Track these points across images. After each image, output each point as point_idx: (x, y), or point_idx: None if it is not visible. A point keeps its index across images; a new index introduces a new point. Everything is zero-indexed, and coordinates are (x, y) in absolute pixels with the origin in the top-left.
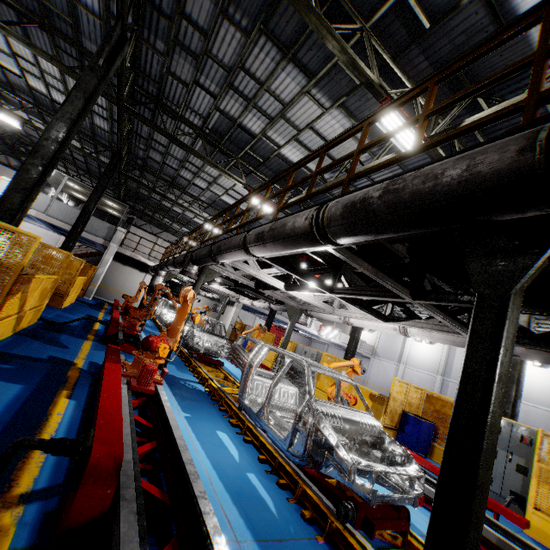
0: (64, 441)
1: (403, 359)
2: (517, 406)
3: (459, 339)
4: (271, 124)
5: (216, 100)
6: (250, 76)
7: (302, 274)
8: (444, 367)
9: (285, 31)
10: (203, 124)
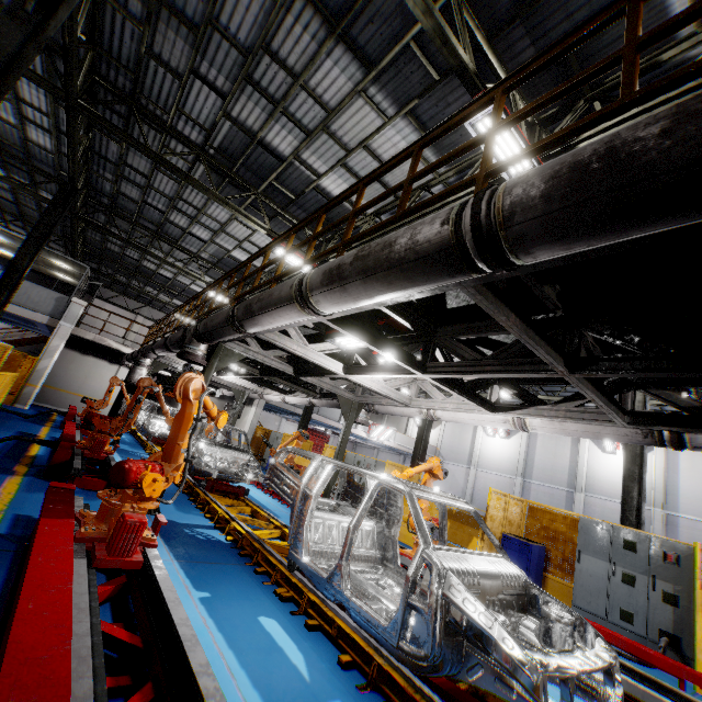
0: None
1: (474, 460)
2: (643, 510)
3: (607, 429)
4: (308, 140)
5: (225, 102)
6: (279, 63)
7: (382, 345)
8: (524, 466)
9: None
10: (205, 139)
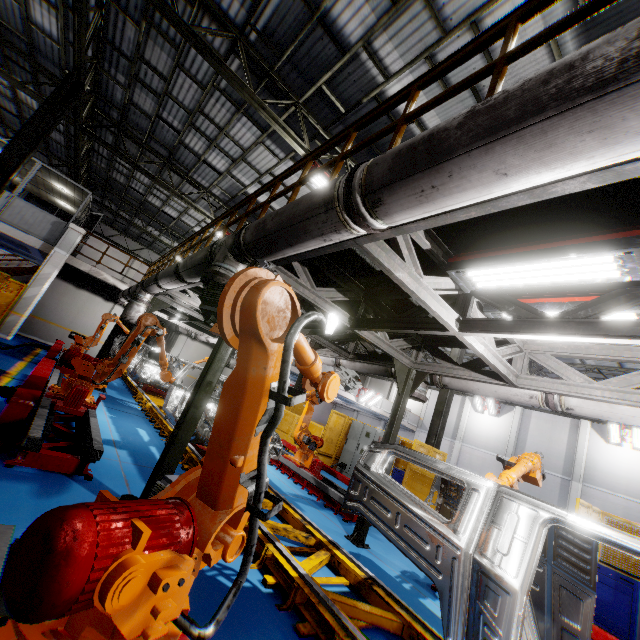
0: None
1: (459, 435)
2: None
3: None
4: (391, 13)
5: None
6: None
7: None
8: (515, 446)
9: None
10: (248, 16)
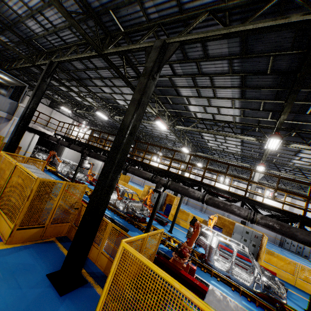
0: None
1: None
2: None
3: None
4: (197, 97)
5: (174, 76)
6: (212, 82)
7: None
8: None
9: (253, 82)
10: None
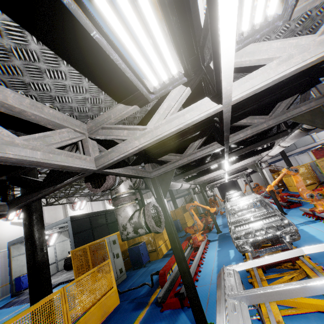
0: (157, 271)
1: None
2: None
3: (292, 136)
4: None
5: None
6: None
7: (206, 173)
8: None
9: None
10: None
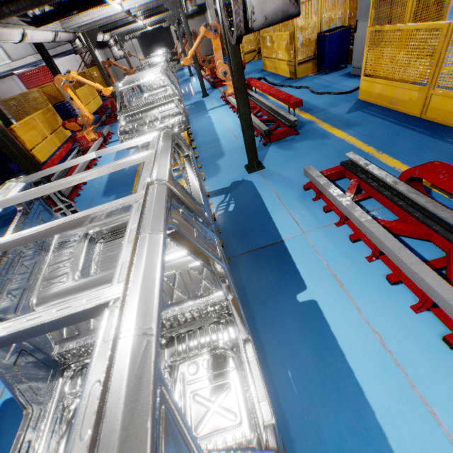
0: None
1: None
2: None
3: None
4: None
5: None
6: None
7: (73, 11)
8: None
9: None
10: None
